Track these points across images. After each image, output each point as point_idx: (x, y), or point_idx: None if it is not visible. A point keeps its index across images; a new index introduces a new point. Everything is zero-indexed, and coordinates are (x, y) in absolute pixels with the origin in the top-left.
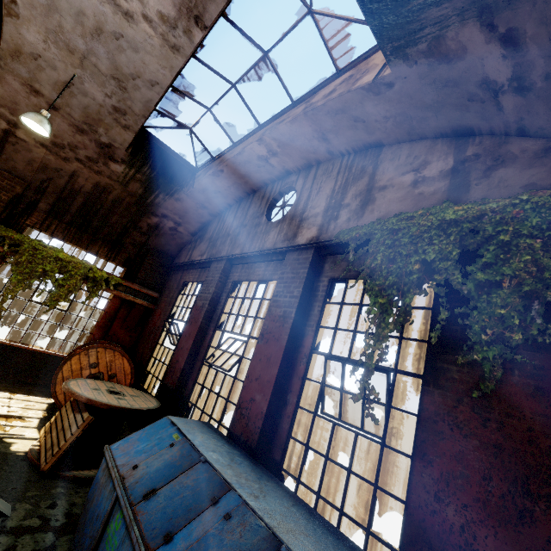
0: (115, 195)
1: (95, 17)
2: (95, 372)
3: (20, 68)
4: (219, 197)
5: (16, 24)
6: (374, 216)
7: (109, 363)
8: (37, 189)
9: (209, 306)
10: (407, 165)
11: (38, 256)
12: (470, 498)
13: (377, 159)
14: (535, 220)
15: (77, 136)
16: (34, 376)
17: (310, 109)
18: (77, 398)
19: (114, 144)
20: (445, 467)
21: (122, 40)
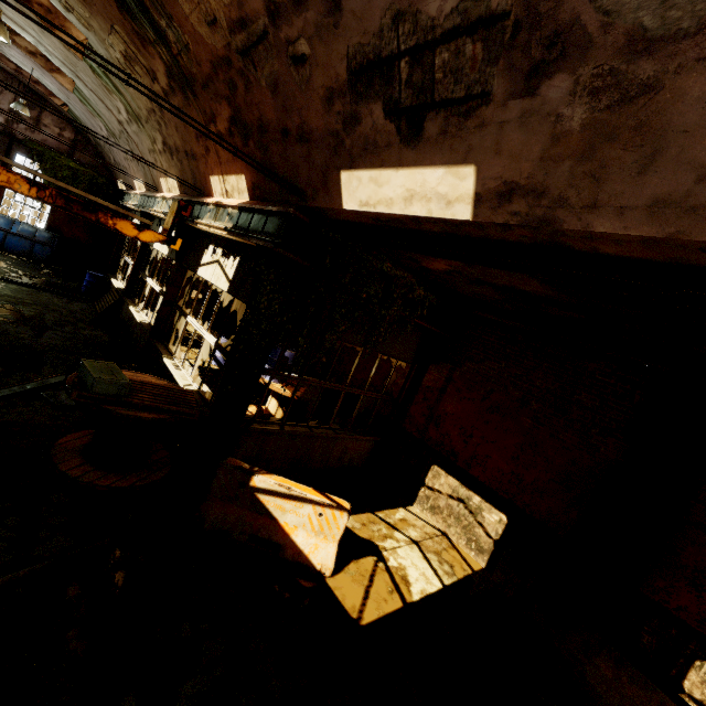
0: None
1: None
2: None
3: None
4: None
5: None
6: (41, 137)
7: None
8: None
9: None
10: (58, 124)
11: None
12: (62, 221)
13: (44, 106)
14: (89, 178)
15: None
16: None
17: (21, 76)
18: None
19: None
20: (58, 217)
21: None
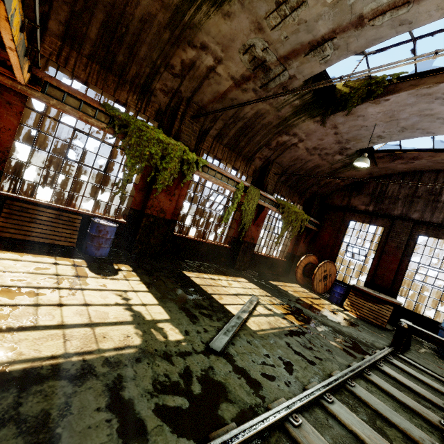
0: (321, 169)
1: (437, 112)
2: (325, 274)
3: (340, 119)
4: (388, 171)
5: (370, 105)
6: None
7: (329, 269)
8: (284, 170)
9: (404, 248)
10: None
11: (289, 212)
12: None
13: None
14: None
15: (333, 144)
16: (272, 270)
17: None
18: (386, 300)
19: (352, 148)
20: None
21: (440, 120)
